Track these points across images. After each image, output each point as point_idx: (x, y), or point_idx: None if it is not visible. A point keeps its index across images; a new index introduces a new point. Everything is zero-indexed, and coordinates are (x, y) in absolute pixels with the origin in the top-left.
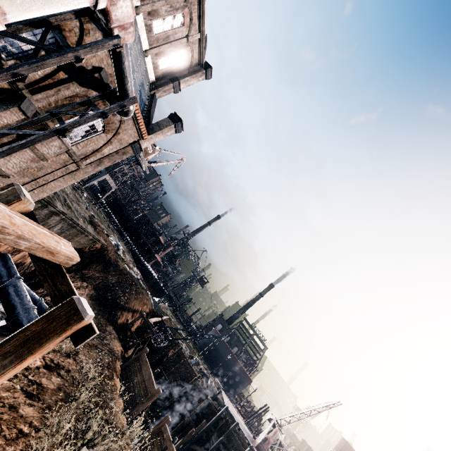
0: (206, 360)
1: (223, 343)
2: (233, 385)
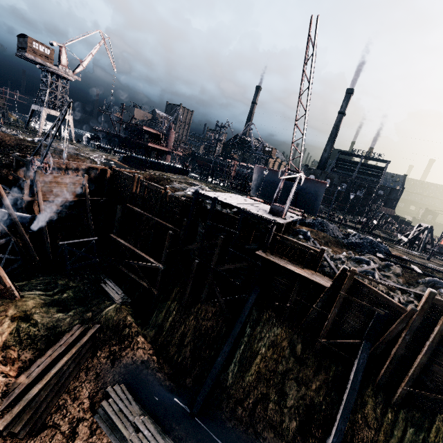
0: (268, 200)
1: (271, 172)
2: (309, 202)
